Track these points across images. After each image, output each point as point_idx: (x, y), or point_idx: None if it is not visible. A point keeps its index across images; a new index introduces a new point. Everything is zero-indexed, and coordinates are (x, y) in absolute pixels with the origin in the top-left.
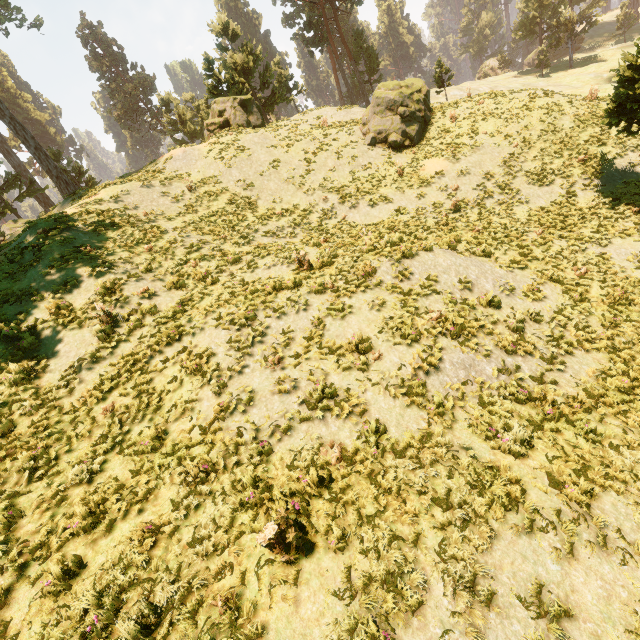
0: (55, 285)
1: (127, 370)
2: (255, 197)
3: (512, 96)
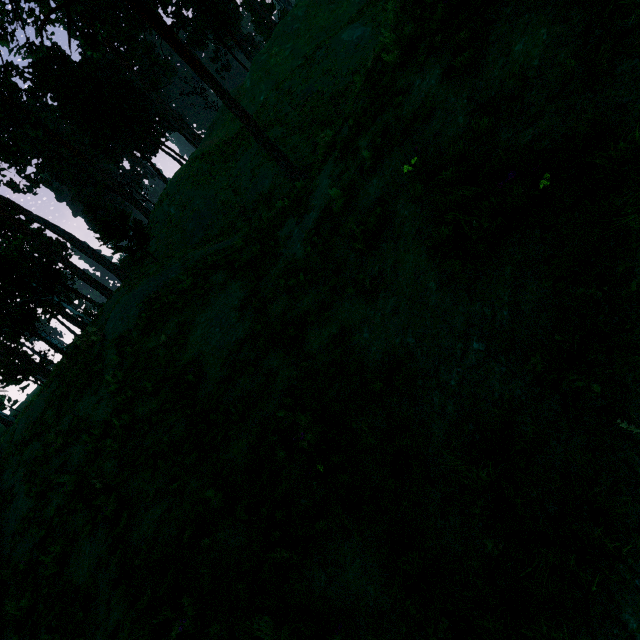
0: (251, 87)
1: (257, 111)
2: (329, 4)
3: None
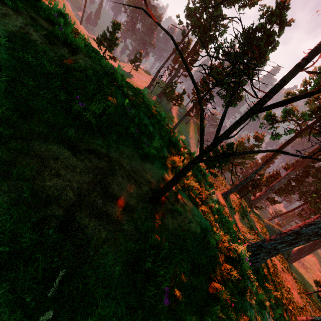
0: None
1: None
2: None
3: (64, 1)
